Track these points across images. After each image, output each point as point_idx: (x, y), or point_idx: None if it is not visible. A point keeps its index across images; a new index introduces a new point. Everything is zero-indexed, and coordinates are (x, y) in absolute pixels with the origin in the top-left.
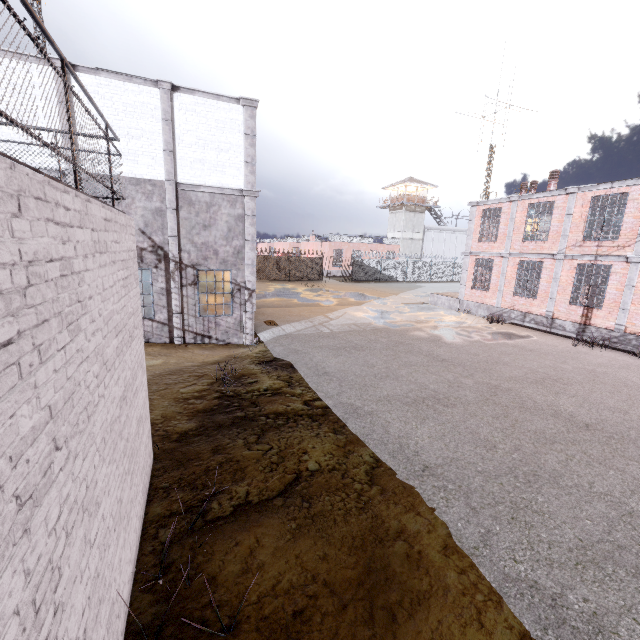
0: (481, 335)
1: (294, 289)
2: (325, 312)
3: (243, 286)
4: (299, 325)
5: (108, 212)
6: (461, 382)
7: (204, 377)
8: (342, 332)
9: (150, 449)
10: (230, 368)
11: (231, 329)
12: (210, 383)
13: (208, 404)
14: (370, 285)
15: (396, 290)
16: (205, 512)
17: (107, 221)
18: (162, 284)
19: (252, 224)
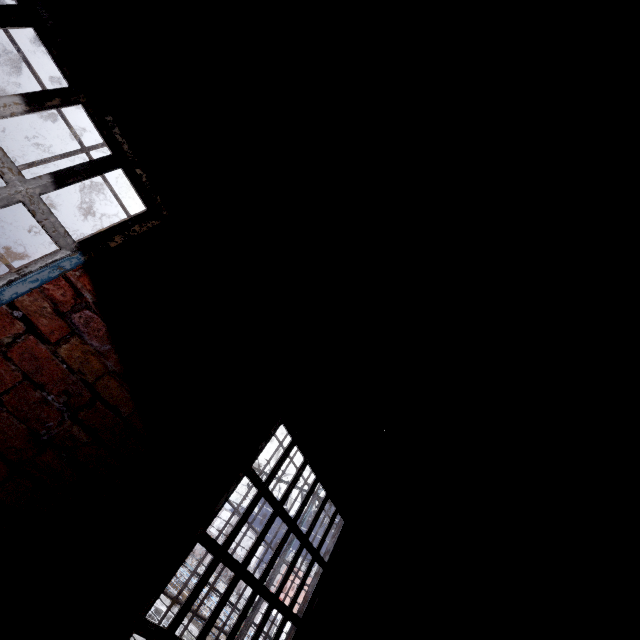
0: None
1: None
2: None
3: None
4: None
5: None
6: None
7: None
8: None
9: None
10: None
11: None
12: None
13: None
14: None
15: None
16: None
17: None
18: None
19: None
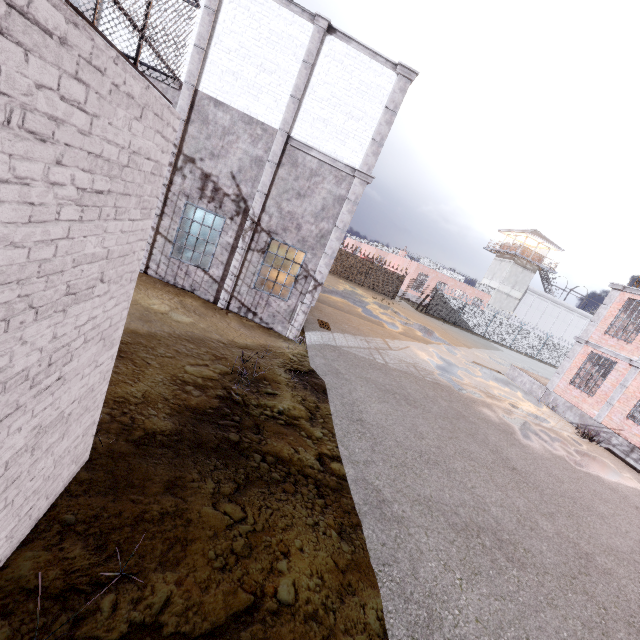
0: (567, 450)
1: (363, 297)
2: (386, 336)
3: (312, 275)
4: (353, 340)
5: (52, 11)
6: (536, 522)
7: (221, 361)
8: (397, 370)
9: (83, 450)
10: (255, 362)
11: (280, 315)
12: (223, 372)
13: (204, 402)
14: (443, 325)
15: (470, 342)
16: (83, 613)
17: (33, 24)
18: (230, 239)
19: (350, 211)
